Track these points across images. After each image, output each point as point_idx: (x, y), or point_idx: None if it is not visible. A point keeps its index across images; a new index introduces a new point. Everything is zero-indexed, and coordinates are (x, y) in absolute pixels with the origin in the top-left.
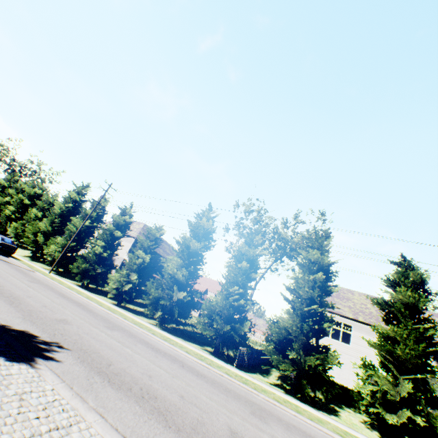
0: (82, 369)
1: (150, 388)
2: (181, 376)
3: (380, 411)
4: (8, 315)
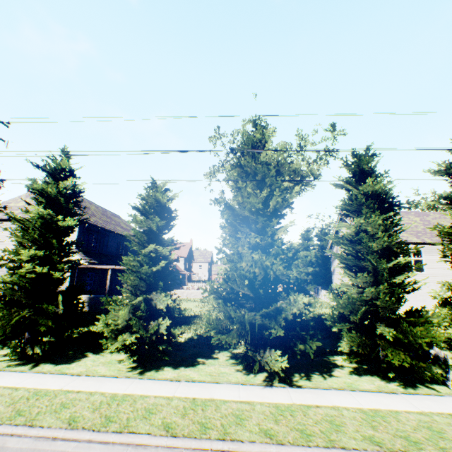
0: None
1: None
2: None
3: None
4: None
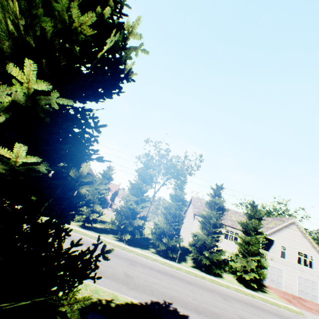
0: (195, 314)
1: (208, 309)
2: (193, 290)
3: (243, 274)
4: (126, 290)
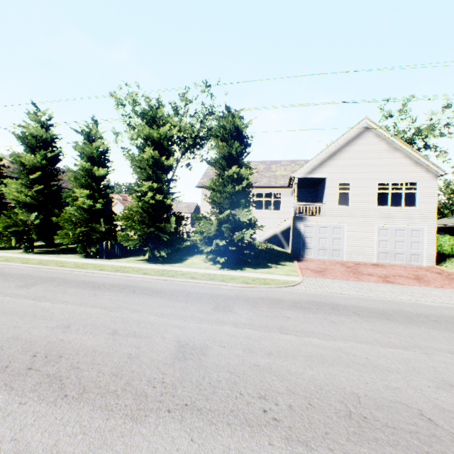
0: None
1: None
2: None
3: (201, 248)
4: None
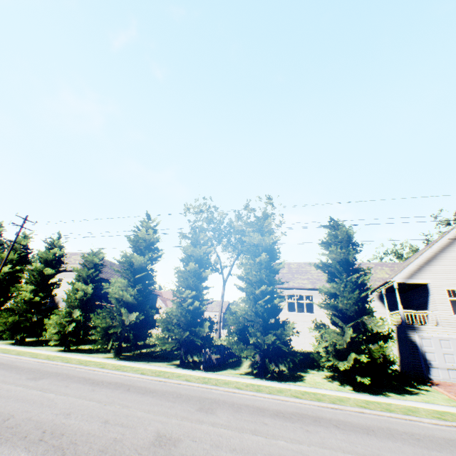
0: None
1: (60, 426)
2: (118, 401)
3: (333, 362)
4: None
